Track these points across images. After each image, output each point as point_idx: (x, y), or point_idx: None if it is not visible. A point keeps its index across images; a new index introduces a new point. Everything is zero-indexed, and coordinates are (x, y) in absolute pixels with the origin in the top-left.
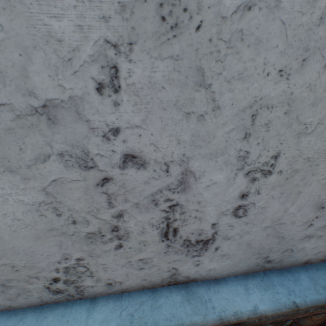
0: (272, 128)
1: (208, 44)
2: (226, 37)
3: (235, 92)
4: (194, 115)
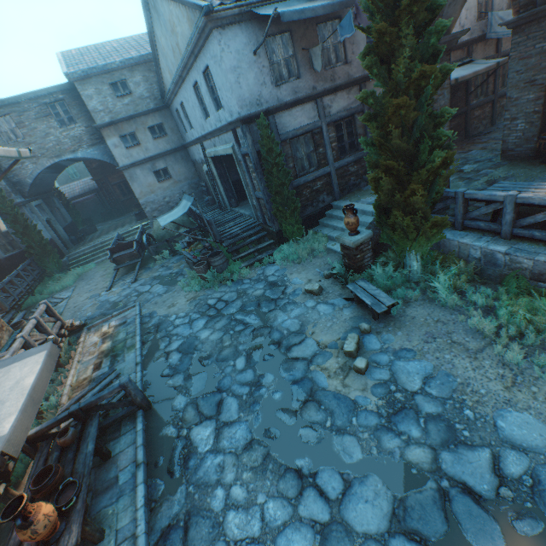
0: (466, 4)
1: None
2: None
3: None
4: None
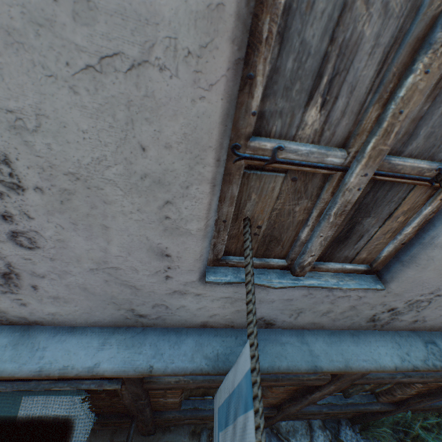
0: None
1: None
2: None
3: None
4: None
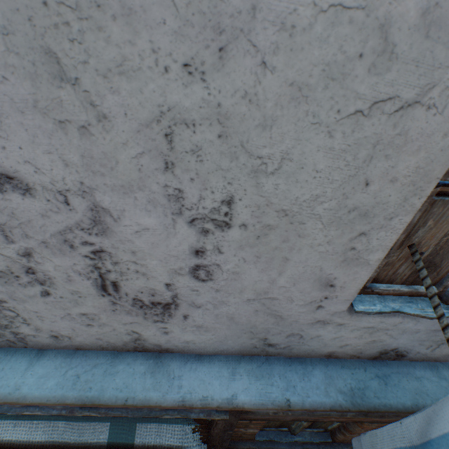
0: (206, 157)
1: (45, 10)
2: (71, 1)
3: (123, 95)
4: (73, 126)
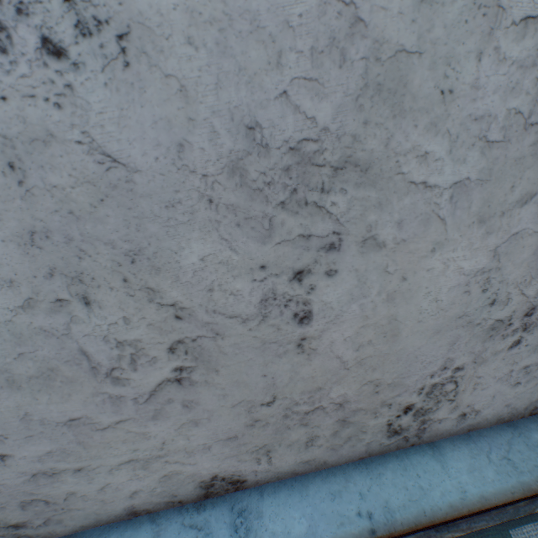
0: None
1: None
2: None
3: None
4: None
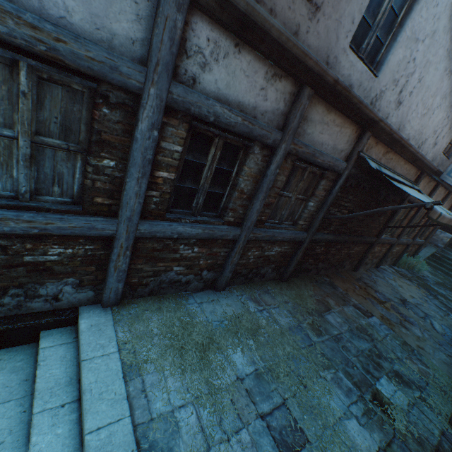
0: None
1: None
2: None
3: None
4: None
